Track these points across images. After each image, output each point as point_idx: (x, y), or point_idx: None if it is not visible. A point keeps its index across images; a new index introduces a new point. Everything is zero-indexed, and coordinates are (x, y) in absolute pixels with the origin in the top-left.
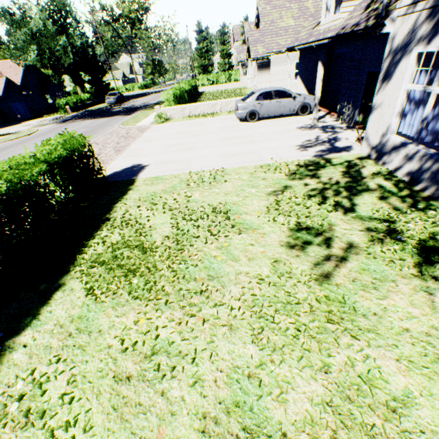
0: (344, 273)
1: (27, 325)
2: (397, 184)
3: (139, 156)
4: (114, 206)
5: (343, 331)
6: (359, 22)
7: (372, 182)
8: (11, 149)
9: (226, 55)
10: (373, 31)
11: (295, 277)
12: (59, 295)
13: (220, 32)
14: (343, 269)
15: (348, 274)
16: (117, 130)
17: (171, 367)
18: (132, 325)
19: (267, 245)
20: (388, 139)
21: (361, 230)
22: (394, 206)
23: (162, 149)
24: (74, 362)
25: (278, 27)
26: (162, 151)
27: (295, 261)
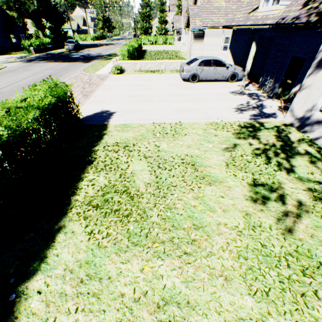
0: (303, 229)
1: (36, 269)
2: (319, 151)
3: (105, 102)
4: (93, 149)
5: (318, 285)
6: (300, 16)
7: (300, 147)
8: None
9: (163, 21)
10: (318, 26)
11: (266, 231)
12: (61, 237)
13: (160, 2)
14: (300, 225)
15: (306, 229)
16: (80, 76)
17: (184, 318)
18: (137, 272)
19: (235, 198)
20: (313, 114)
21: (304, 189)
22: (321, 170)
23: (124, 98)
24: (92, 311)
25: (213, 6)
26: (124, 101)
27: (262, 215)
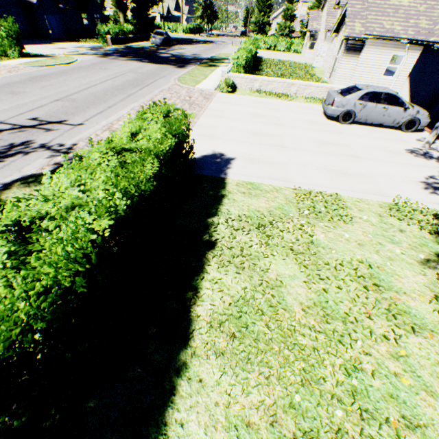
0: None
1: None
2: None
3: (216, 139)
4: (210, 220)
5: None
6: None
7: None
8: (50, 80)
9: (289, 16)
10: None
11: None
12: (184, 387)
13: None
14: None
15: None
16: (175, 88)
17: None
18: None
19: None
20: None
21: None
22: None
23: (243, 135)
24: None
25: (387, 2)
26: (243, 140)
27: None
